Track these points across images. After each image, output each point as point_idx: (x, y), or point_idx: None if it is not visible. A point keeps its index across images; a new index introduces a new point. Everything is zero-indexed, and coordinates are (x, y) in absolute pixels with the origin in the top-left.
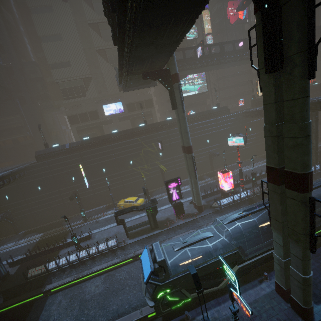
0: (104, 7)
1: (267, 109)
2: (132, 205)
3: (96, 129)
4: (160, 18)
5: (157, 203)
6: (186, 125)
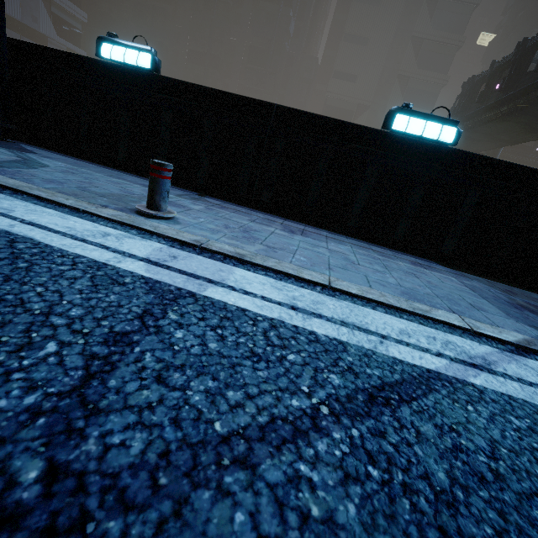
0: (468, 82)
1: None
2: None
3: None
4: (514, 127)
5: None
6: None
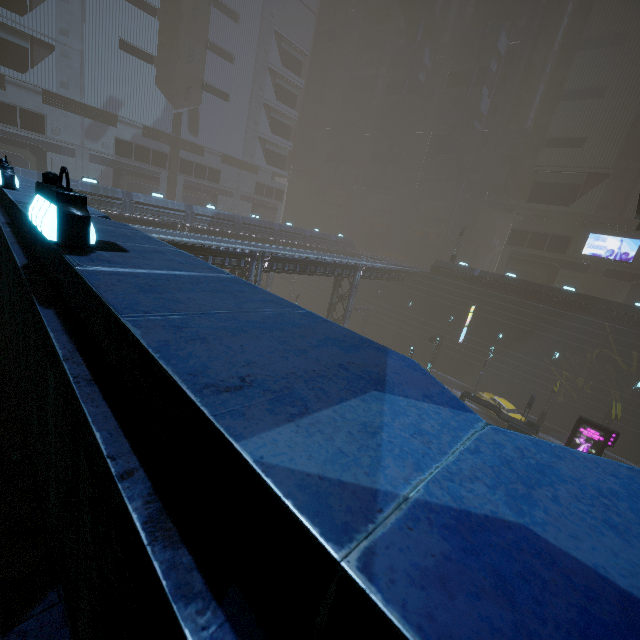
0: None
1: None
2: None
3: (542, 269)
4: None
5: (535, 433)
6: None
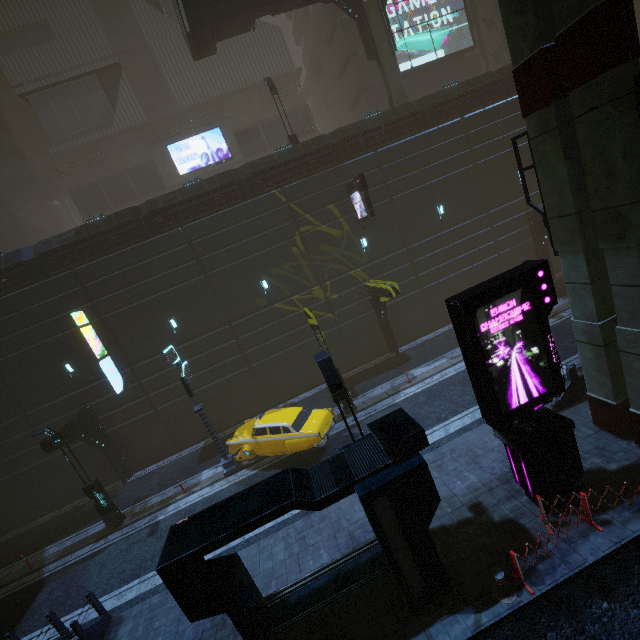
0: None
1: None
2: (284, 446)
3: None
4: None
5: (422, 442)
6: None
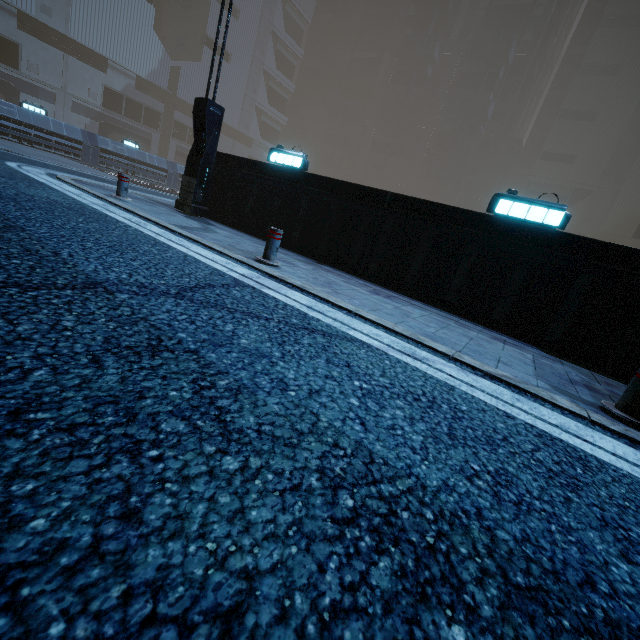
0: None
1: None
2: None
3: None
4: None
5: None
6: None
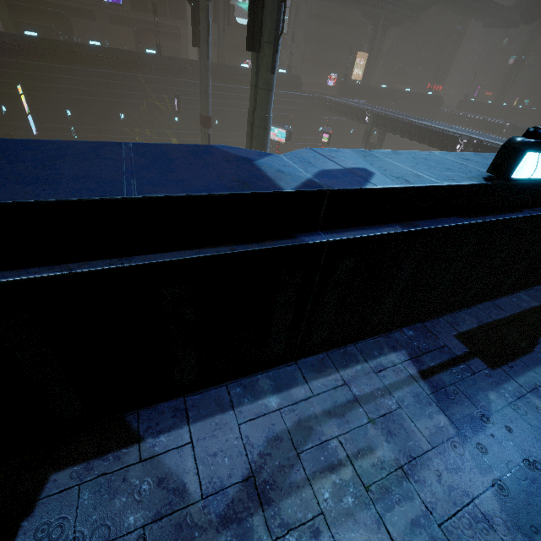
0: None
1: (251, 91)
2: None
3: (54, 20)
4: None
5: None
6: (209, 81)
